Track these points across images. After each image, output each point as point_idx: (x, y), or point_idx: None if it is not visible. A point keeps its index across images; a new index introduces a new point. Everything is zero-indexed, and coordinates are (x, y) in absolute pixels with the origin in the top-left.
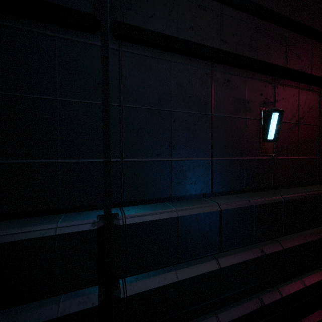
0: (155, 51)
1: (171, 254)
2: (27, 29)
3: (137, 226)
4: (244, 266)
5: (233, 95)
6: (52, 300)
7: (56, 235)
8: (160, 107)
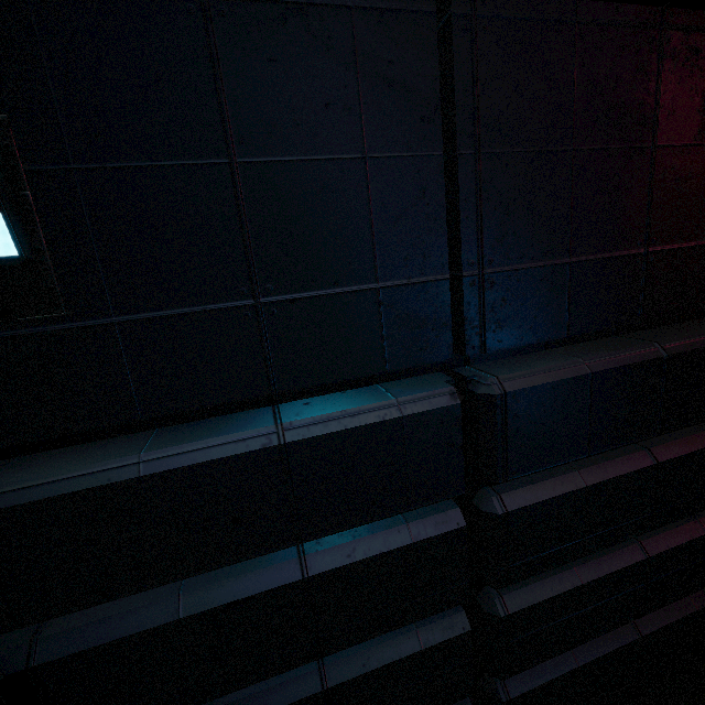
0: (542, 1)
1: (577, 441)
2: (301, 2)
3: (524, 394)
4: (699, 460)
5: (703, 90)
6: (391, 521)
7: (402, 418)
8: (551, 145)
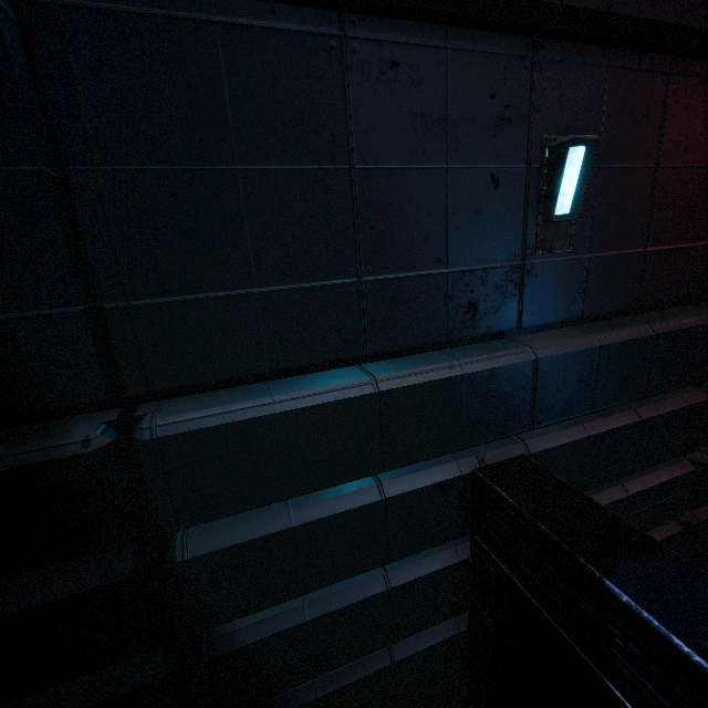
0: None
1: None
2: (705, 76)
3: None
4: None
5: None
6: (667, 395)
7: (703, 325)
8: None
